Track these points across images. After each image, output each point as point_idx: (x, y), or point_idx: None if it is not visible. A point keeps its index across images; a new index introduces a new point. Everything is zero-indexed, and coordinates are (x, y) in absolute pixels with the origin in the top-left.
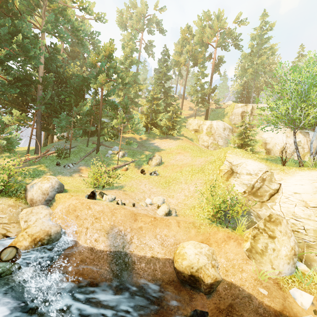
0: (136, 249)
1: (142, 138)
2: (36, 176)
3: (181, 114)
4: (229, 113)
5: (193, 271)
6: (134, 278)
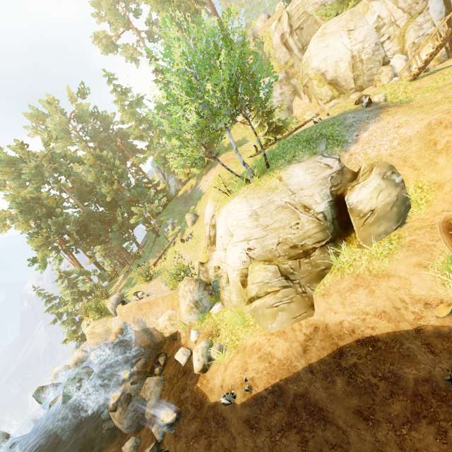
0: (150, 325)
1: (192, 186)
2: (130, 284)
3: None
4: (271, 51)
5: (162, 332)
6: (156, 339)
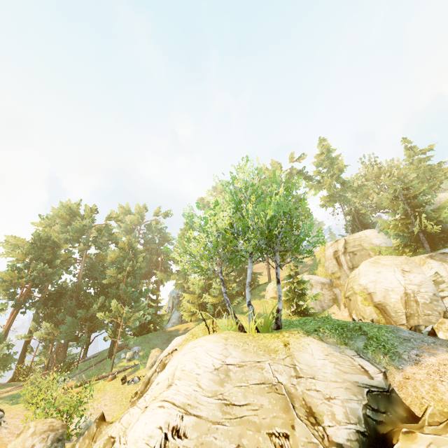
0: None
1: (188, 328)
2: (16, 398)
3: (269, 279)
4: (321, 259)
5: None
6: None
